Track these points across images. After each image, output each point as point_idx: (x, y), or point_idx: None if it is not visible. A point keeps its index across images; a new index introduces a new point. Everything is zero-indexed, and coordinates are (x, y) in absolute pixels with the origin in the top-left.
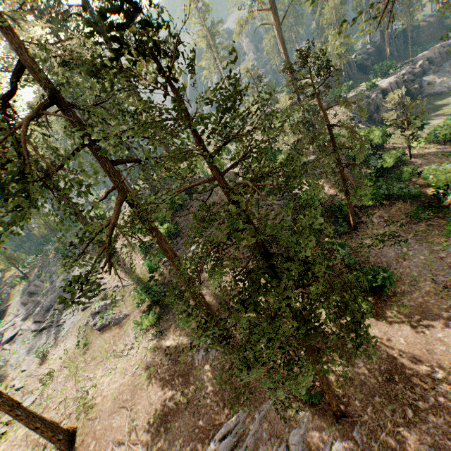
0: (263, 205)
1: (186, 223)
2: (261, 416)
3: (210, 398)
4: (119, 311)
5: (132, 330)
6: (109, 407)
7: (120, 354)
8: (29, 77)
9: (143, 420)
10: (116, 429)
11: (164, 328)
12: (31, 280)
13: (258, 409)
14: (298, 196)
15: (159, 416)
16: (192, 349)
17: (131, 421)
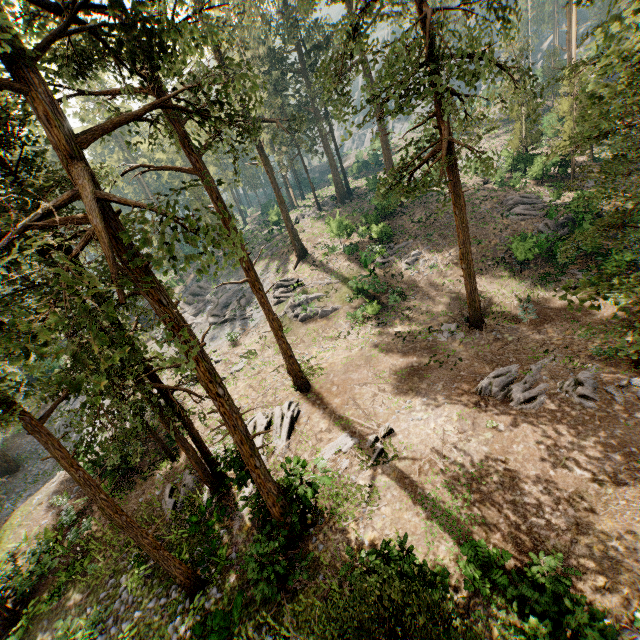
0: (510, 215)
1: (399, 229)
2: (538, 367)
3: (468, 361)
4: (324, 305)
5: (344, 322)
6: (342, 369)
7: (336, 338)
8: (264, 27)
9: (389, 374)
10: (358, 380)
11: (386, 321)
12: (188, 285)
13: (533, 363)
14: (567, 202)
15: (408, 371)
16: (431, 333)
17: (375, 374)
